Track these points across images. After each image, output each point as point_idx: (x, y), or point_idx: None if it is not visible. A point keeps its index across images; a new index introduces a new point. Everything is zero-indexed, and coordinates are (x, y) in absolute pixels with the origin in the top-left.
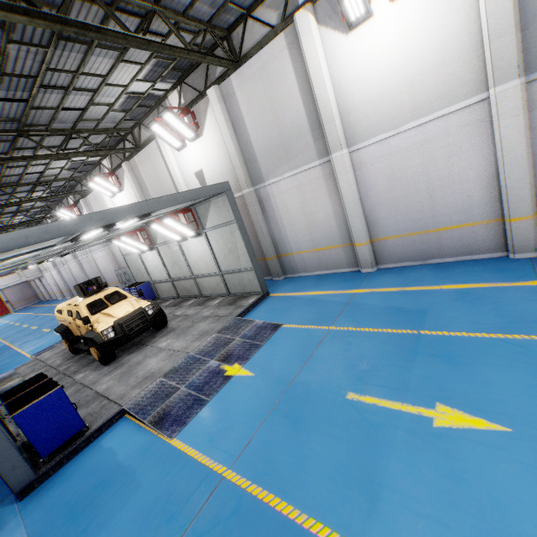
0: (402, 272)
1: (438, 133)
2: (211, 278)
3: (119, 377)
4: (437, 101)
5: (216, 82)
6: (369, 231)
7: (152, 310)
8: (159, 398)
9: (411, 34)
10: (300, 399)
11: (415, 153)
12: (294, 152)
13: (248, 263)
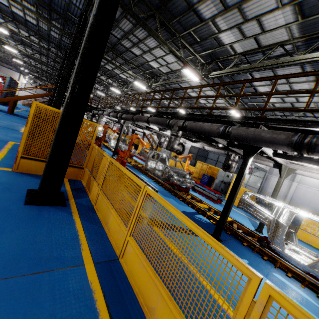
0: None
1: (317, 193)
2: None
3: None
4: None
5: None
6: (290, 200)
7: None
8: None
9: None
10: None
11: (311, 193)
12: None
13: (258, 187)
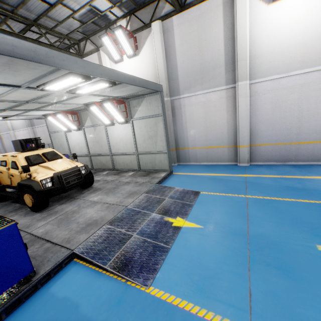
0: (271, 167)
1: (314, 80)
2: (127, 157)
3: (57, 222)
4: (319, 59)
5: (161, 19)
6: (250, 138)
7: (84, 171)
8: (113, 244)
9: (312, 14)
10: (271, 250)
11: (296, 91)
12: (208, 77)
13: (163, 148)
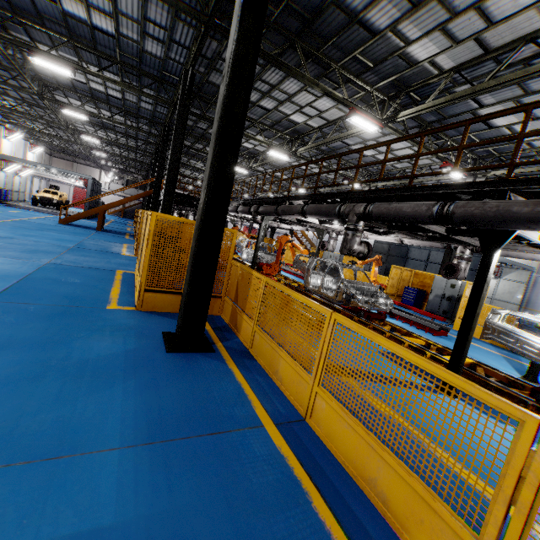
0: None
1: None
2: None
3: None
4: None
5: None
6: None
7: None
8: None
9: None
10: None
11: None
12: None
13: (517, 301)
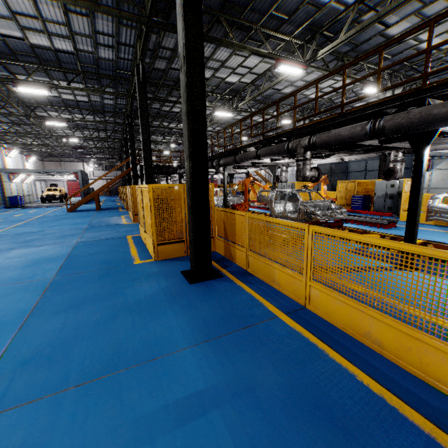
0: None
1: None
2: None
3: None
4: None
5: None
6: None
7: None
8: None
9: None
10: None
11: None
12: None
13: None
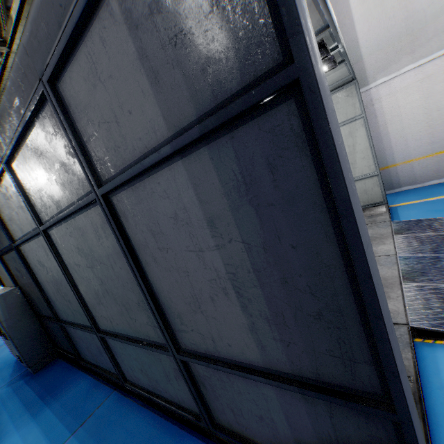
0: None
1: None
2: None
3: None
4: None
5: None
6: None
7: None
8: None
9: None
10: None
11: None
12: (424, 37)
13: (370, 168)
